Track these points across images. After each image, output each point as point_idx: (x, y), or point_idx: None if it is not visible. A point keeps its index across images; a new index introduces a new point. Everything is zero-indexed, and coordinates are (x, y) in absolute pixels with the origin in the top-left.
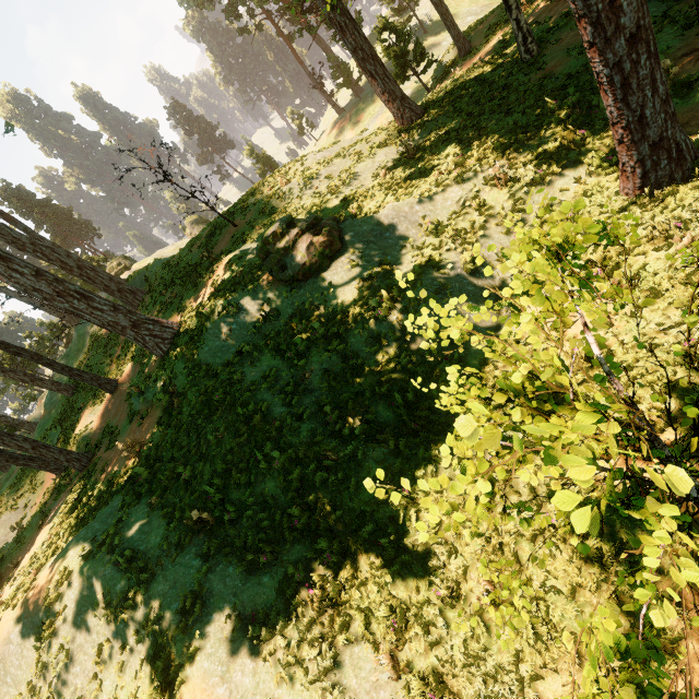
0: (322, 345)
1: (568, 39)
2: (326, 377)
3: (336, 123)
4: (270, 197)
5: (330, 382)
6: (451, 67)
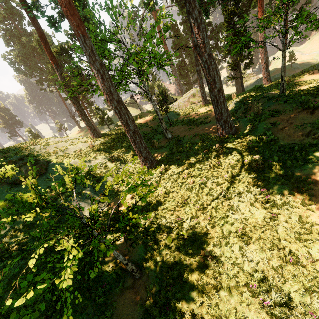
0: (16, 214)
1: (143, 129)
2: (10, 230)
3: (77, 131)
4: (23, 148)
5: (12, 233)
6: (119, 126)
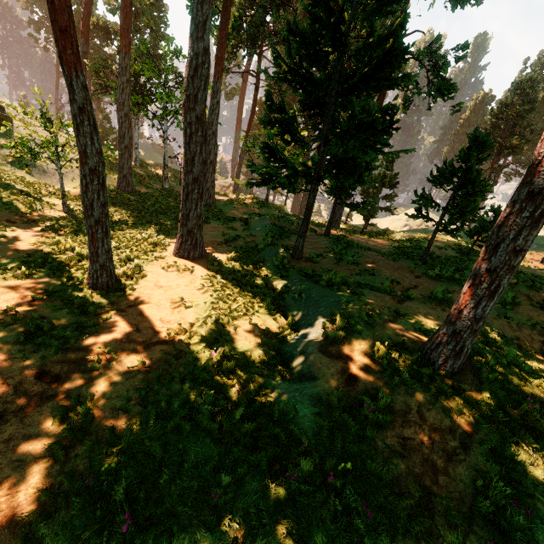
0: None
1: (147, 171)
2: None
3: None
4: None
5: None
6: None
